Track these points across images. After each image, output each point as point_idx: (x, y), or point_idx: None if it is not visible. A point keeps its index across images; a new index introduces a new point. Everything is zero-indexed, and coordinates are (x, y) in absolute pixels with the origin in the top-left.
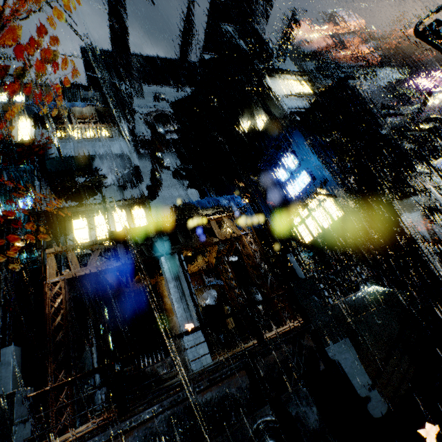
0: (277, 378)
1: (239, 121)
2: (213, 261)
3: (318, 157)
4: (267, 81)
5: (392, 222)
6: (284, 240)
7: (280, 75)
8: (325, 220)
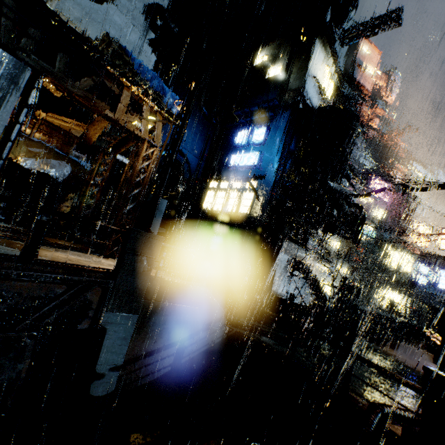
0: (2, 311)
1: (261, 46)
2: (93, 137)
3: (279, 153)
4: (317, 41)
5: (269, 249)
6: (189, 190)
7: (329, 52)
8: (232, 205)
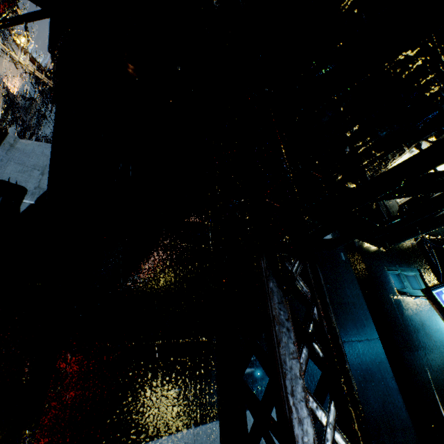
0: None
1: None
2: None
3: None
4: None
5: None
6: None
7: None
8: None
